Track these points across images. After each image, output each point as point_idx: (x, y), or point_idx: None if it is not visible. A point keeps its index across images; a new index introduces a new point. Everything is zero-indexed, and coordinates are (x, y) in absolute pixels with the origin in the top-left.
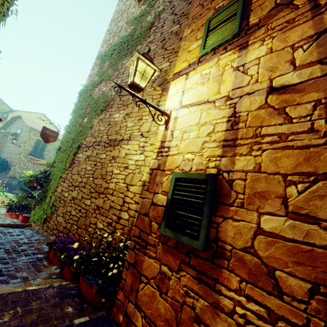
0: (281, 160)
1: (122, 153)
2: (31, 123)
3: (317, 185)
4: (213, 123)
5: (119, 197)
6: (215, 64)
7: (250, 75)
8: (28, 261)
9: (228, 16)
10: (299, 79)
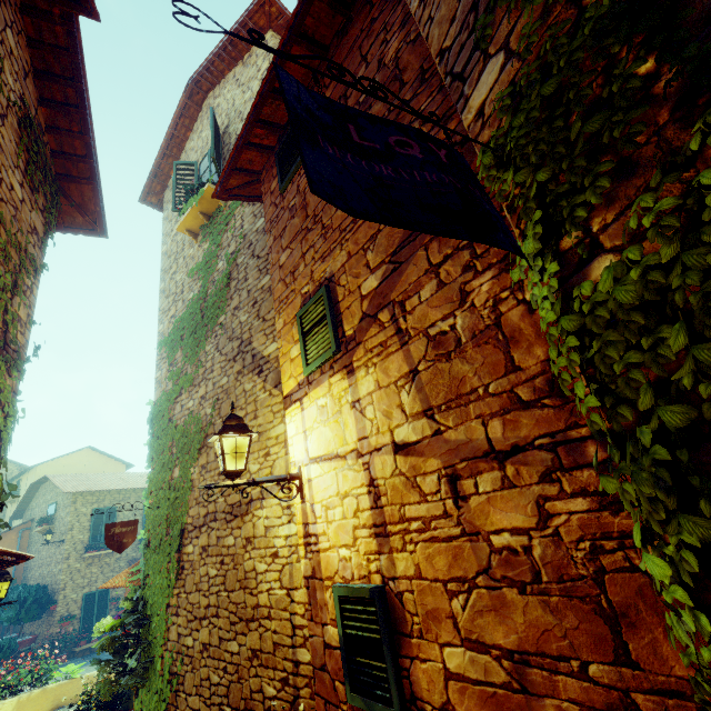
0: (435, 559)
1: (260, 526)
2: (72, 483)
3: (472, 595)
4: (354, 494)
5: (283, 620)
6: (328, 392)
7: (370, 419)
8: None
9: (318, 316)
10: (415, 436)
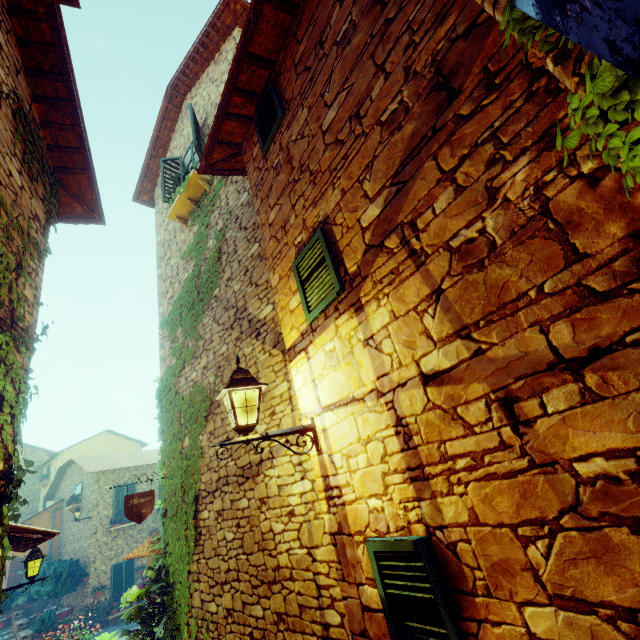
0: (495, 500)
1: (272, 486)
2: (94, 464)
3: (557, 540)
4: (379, 438)
5: (307, 581)
6: (335, 335)
7: (388, 354)
8: None
9: (316, 261)
10: (449, 362)
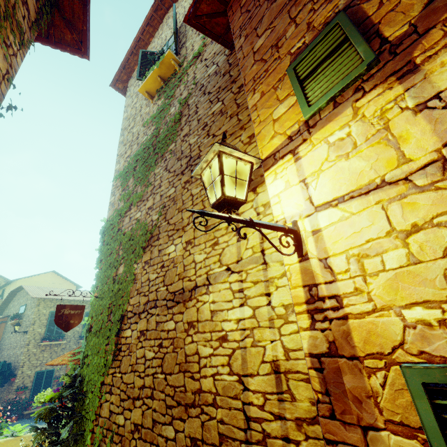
0: None
1: (204, 311)
2: (38, 292)
3: None
4: (442, 222)
5: (233, 410)
6: (352, 119)
7: None
8: None
9: (329, 49)
10: None
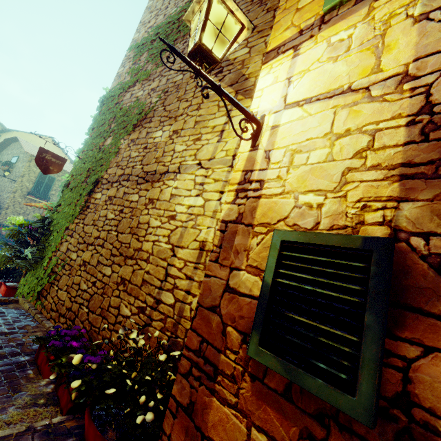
0: None
1: (166, 193)
2: (32, 149)
3: None
4: (368, 130)
5: (159, 267)
6: (362, 19)
7: None
8: (0, 370)
9: None
10: None
